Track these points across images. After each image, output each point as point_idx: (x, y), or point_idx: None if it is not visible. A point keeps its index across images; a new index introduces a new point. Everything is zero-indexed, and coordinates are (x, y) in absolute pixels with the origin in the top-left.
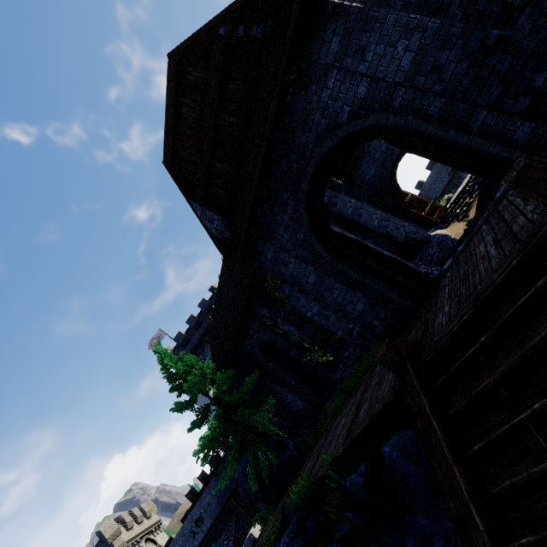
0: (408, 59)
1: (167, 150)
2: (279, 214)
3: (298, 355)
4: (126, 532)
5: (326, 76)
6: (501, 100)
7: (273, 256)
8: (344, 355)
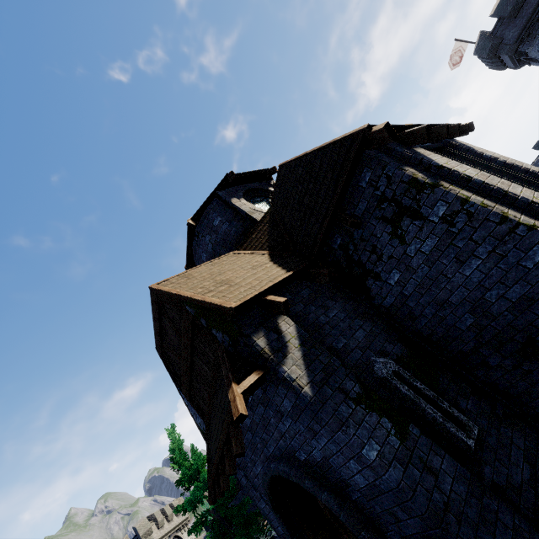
0: (362, 481)
1: (157, 343)
2: (250, 463)
3: None
4: (157, 530)
5: (281, 414)
6: None
7: (246, 484)
8: None
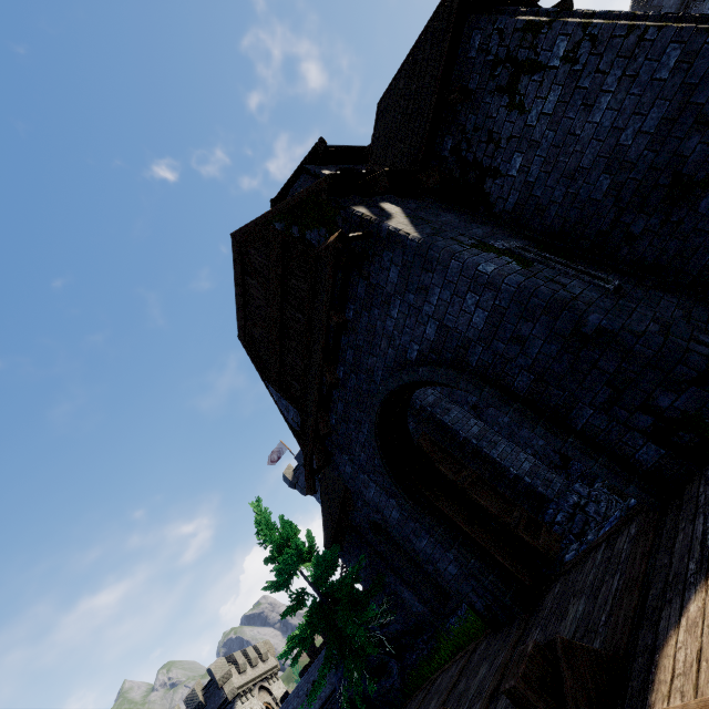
0: (482, 317)
1: (240, 325)
2: (355, 431)
3: None
4: (238, 675)
5: (388, 303)
6: (610, 406)
7: (351, 472)
8: None
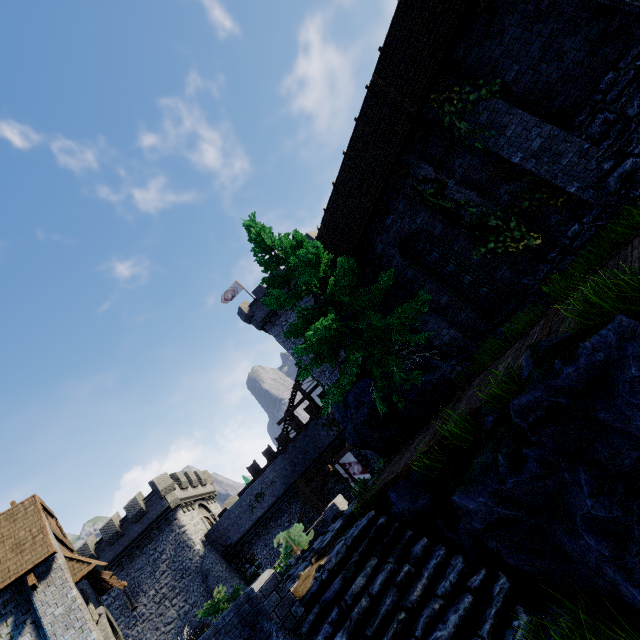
0: None
1: None
2: None
3: (470, 246)
4: (180, 490)
5: None
6: None
7: None
8: (565, 233)
